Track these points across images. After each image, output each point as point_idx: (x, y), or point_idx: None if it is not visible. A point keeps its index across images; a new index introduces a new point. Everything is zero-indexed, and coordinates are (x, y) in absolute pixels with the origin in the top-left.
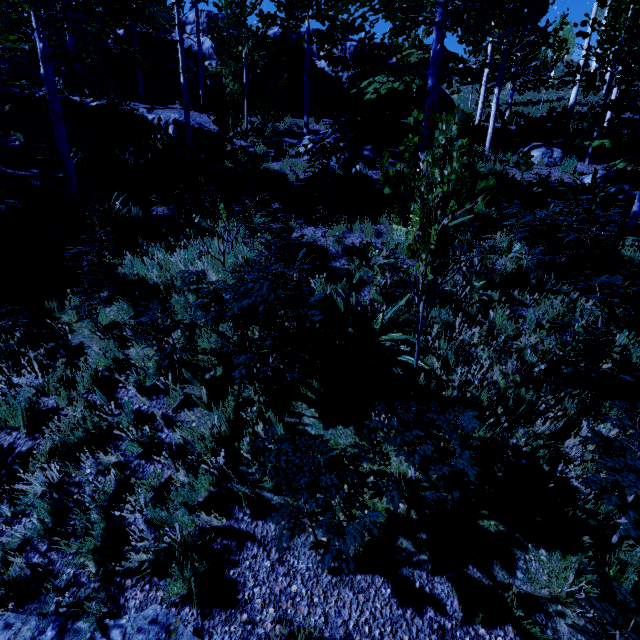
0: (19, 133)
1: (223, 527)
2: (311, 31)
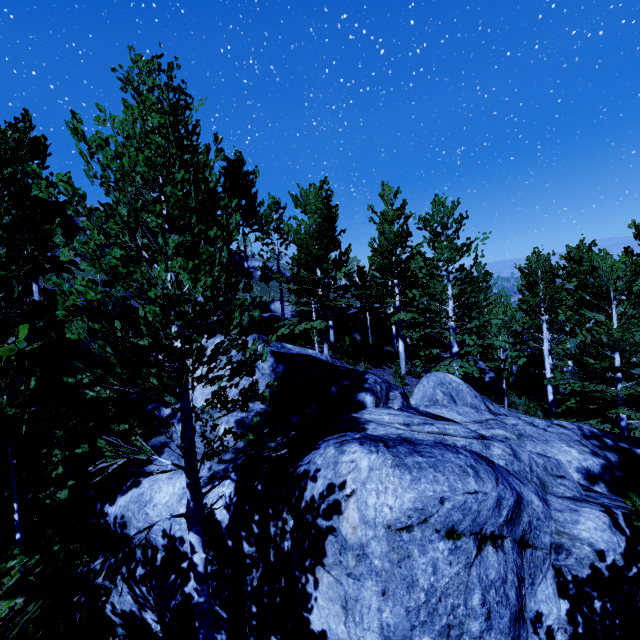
0: None
1: None
2: None
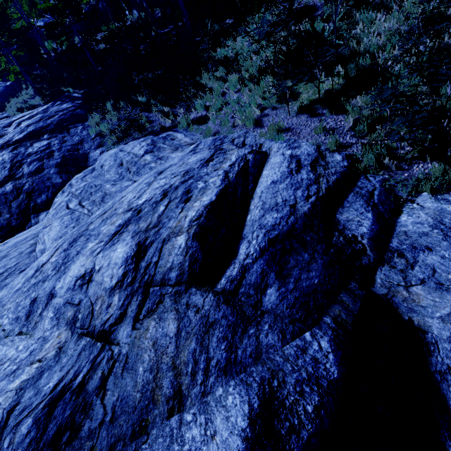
0: (157, 8)
1: (260, 115)
2: None
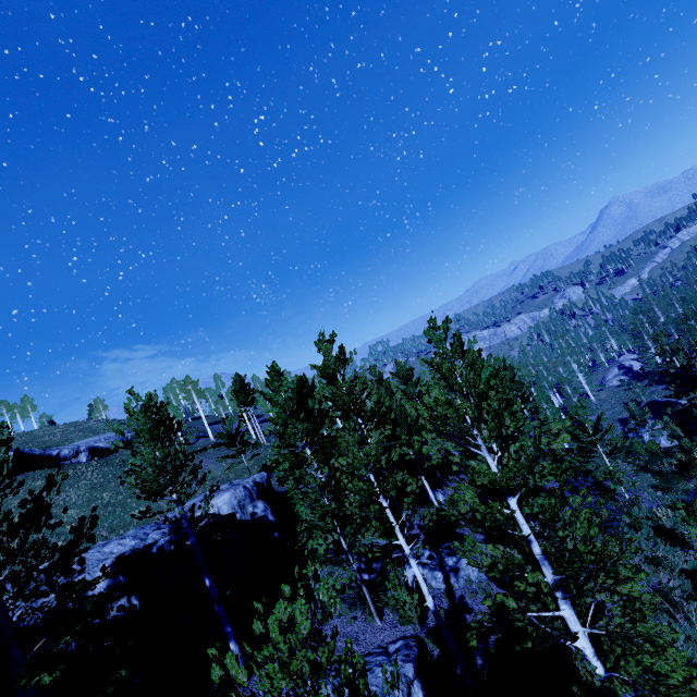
0: None
1: None
2: None
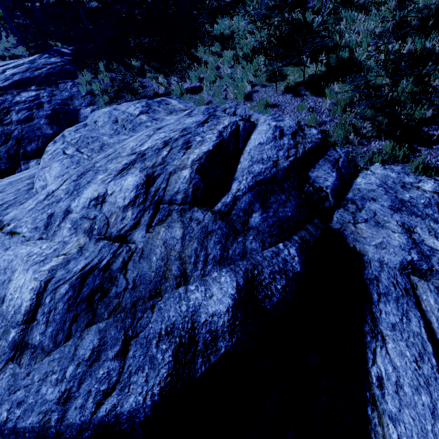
0: None
1: (250, 91)
2: None
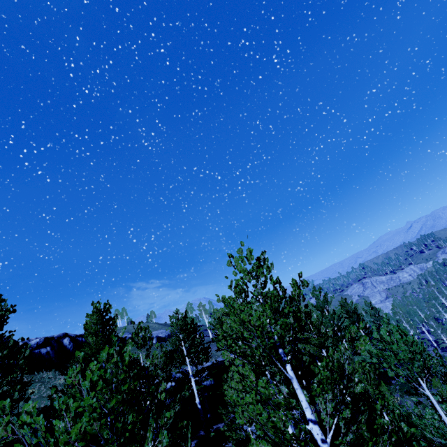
0: None
1: None
2: (62, 335)
